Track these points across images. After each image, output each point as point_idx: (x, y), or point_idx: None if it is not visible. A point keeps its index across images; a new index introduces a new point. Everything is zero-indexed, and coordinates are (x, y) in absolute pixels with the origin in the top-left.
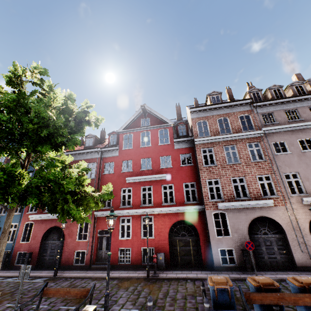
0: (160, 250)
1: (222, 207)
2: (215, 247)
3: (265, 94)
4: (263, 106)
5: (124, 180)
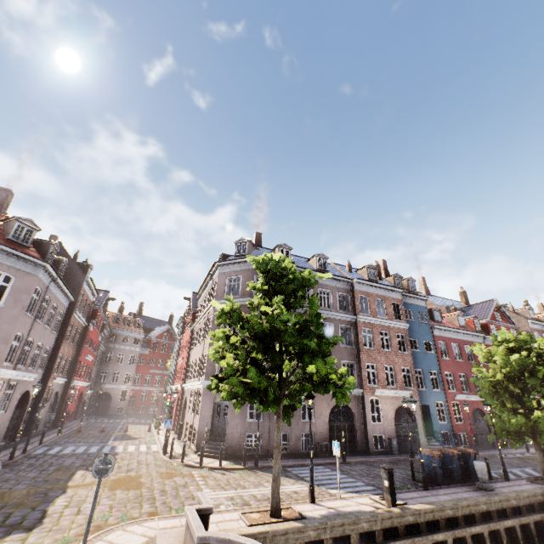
0: None
1: None
2: None
3: None
4: None
5: None
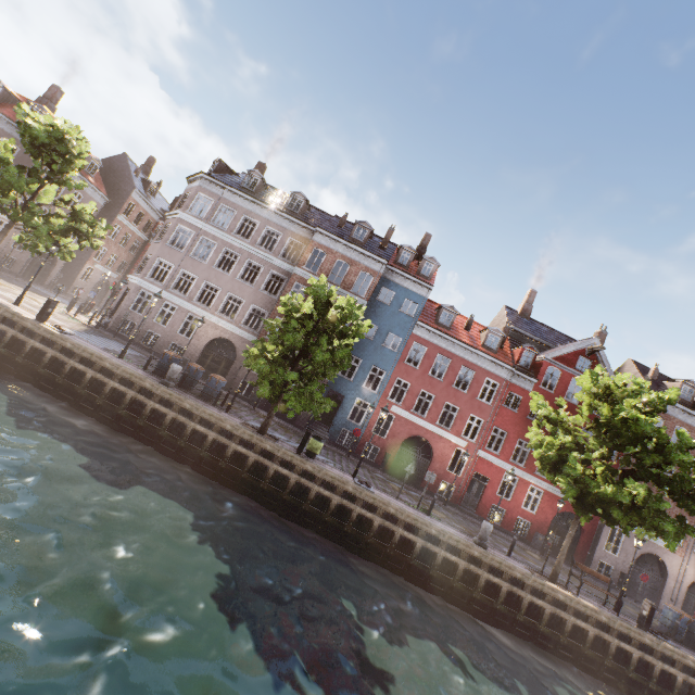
0: (537, 529)
1: None
2: (597, 556)
3: None
4: None
5: (526, 430)
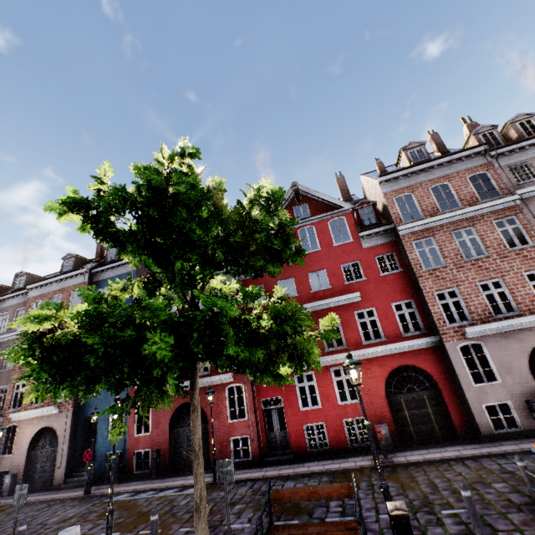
0: (376, 420)
1: (473, 335)
2: (475, 402)
3: (503, 133)
4: (507, 153)
5: None
